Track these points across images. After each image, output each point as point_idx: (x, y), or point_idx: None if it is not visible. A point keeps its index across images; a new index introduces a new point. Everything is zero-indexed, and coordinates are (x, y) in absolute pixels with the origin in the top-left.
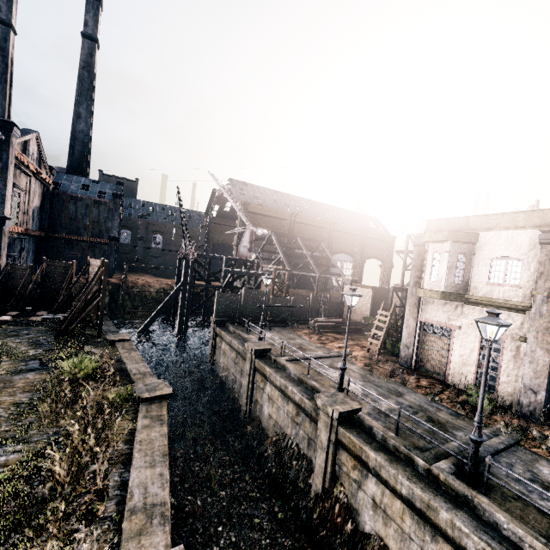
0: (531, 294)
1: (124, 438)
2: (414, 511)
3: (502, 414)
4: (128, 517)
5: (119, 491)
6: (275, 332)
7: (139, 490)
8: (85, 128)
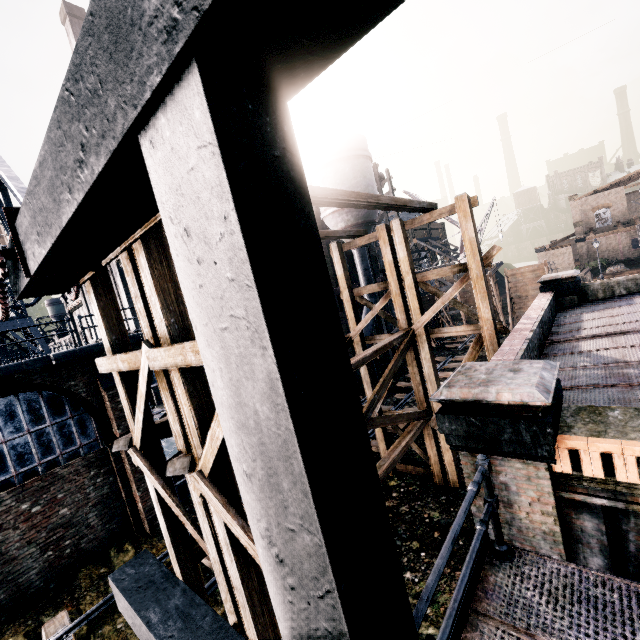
0: None
1: None
2: None
3: None
4: None
5: None
6: None
7: None
8: None
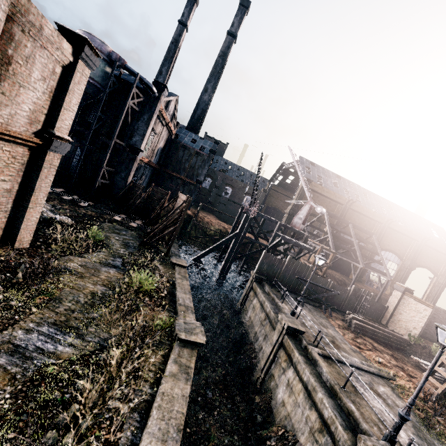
0: None
1: (151, 378)
2: None
3: None
4: None
5: None
6: (307, 309)
7: None
8: (207, 99)
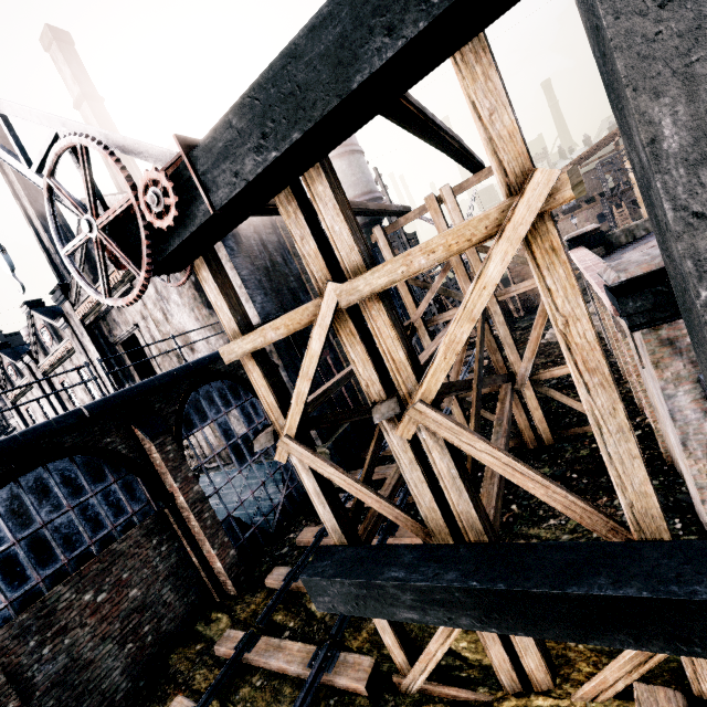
0: None
1: None
2: None
3: None
4: None
5: None
6: None
7: None
8: None
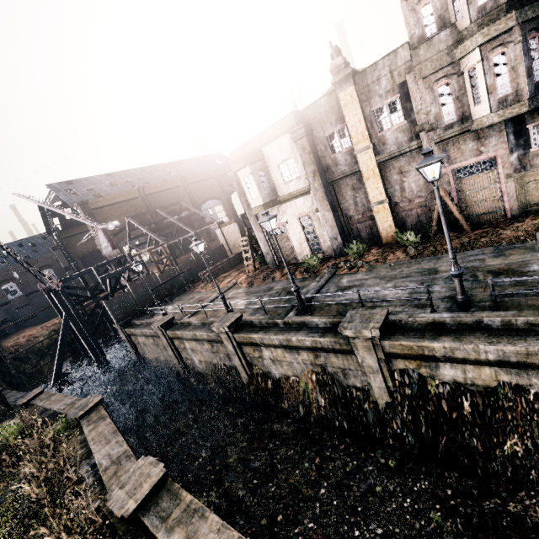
0: (306, 179)
1: (79, 447)
2: (287, 348)
3: (327, 262)
4: (104, 474)
5: (92, 471)
6: (177, 301)
7: (105, 459)
8: None
